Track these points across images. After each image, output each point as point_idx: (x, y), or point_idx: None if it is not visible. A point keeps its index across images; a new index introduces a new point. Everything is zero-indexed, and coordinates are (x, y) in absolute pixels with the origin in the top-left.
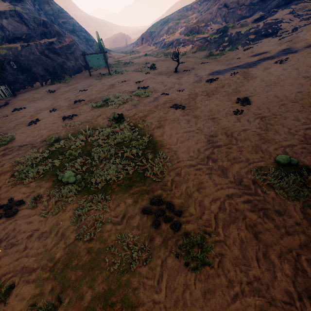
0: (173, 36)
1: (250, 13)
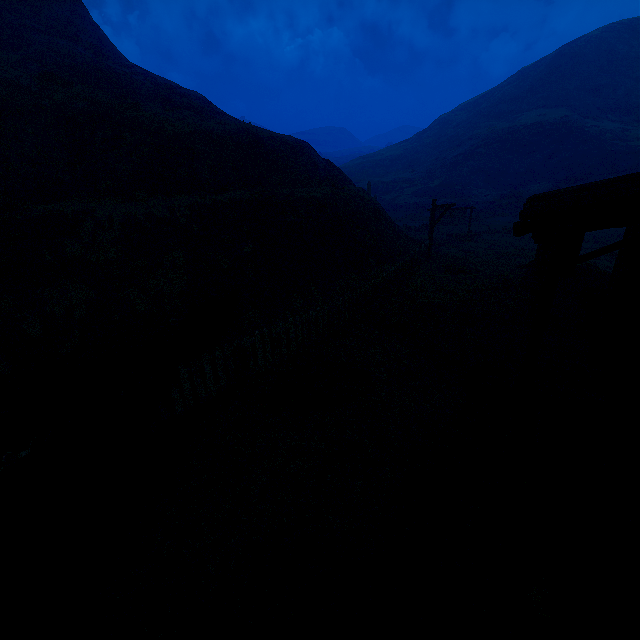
0: (403, 198)
1: (518, 182)
